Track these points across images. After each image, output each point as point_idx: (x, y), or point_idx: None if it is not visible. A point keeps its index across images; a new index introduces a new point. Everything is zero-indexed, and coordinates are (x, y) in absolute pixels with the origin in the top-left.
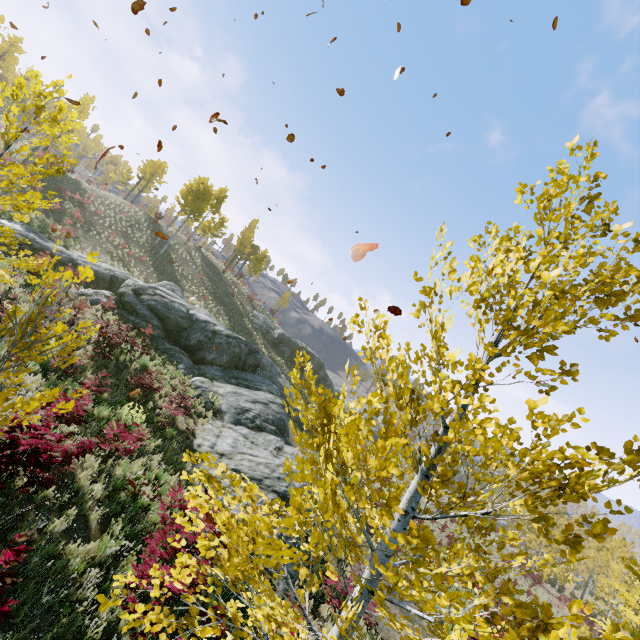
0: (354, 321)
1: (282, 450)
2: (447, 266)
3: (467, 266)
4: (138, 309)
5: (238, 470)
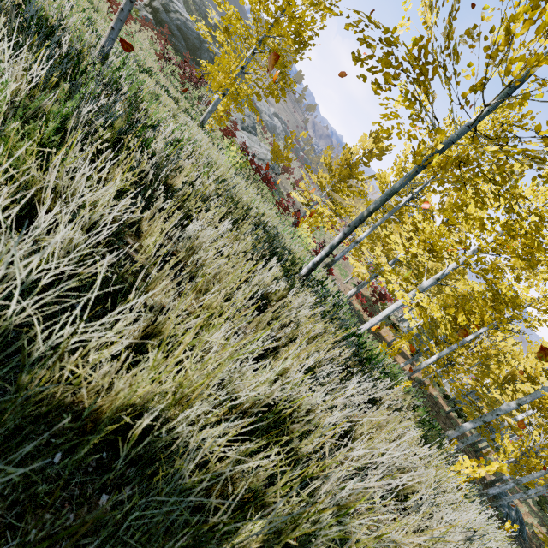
0: (343, 147)
1: (260, 145)
2: (363, 144)
3: (365, 146)
4: (172, 30)
5: (256, 155)
